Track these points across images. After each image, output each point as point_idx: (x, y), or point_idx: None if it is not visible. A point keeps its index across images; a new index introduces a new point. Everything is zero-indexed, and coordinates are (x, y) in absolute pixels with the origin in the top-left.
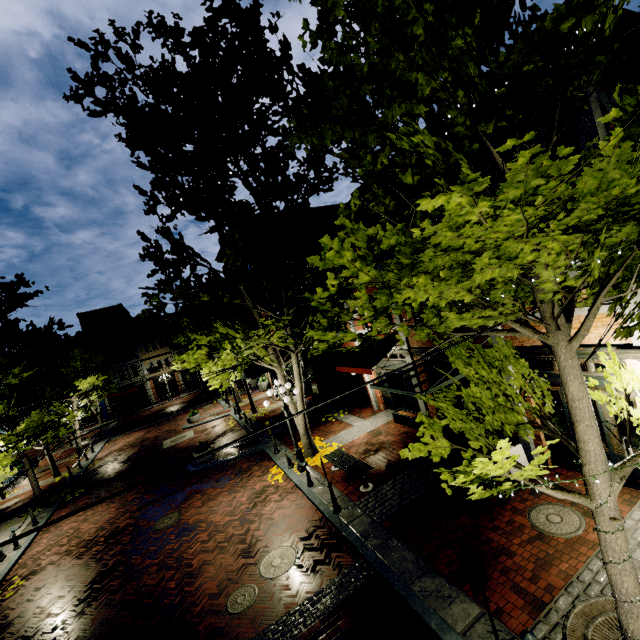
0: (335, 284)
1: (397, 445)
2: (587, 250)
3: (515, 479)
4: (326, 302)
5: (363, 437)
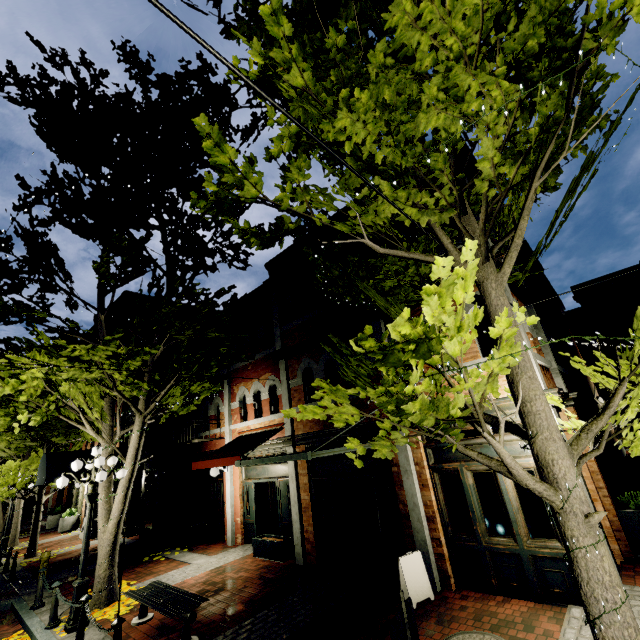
0: (259, 64)
1: (252, 582)
2: (523, 117)
3: (470, 393)
4: (239, 89)
5: (202, 576)
